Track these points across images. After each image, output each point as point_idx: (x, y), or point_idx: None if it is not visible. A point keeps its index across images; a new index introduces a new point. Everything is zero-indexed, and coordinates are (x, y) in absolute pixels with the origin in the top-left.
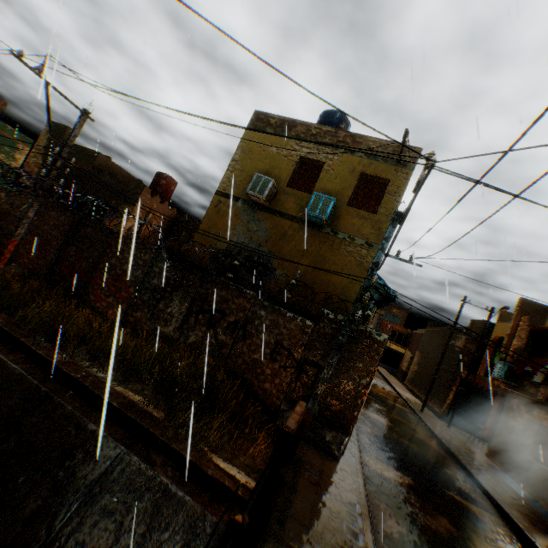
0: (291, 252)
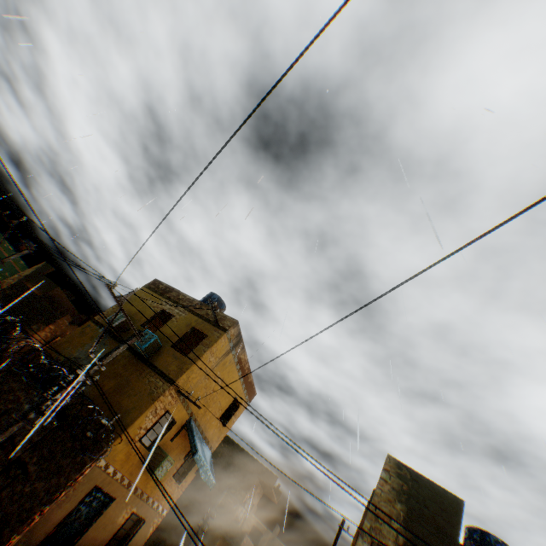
0: (109, 372)
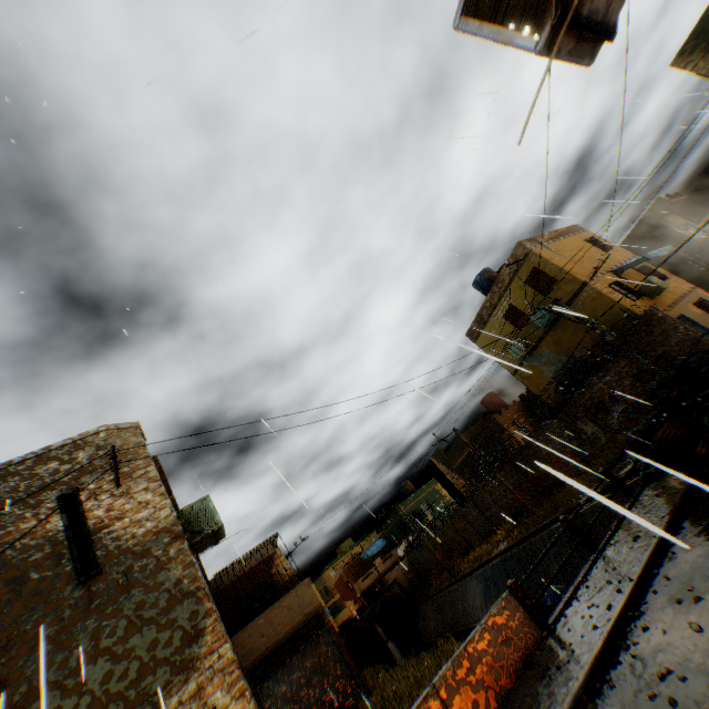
0: (570, 341)
